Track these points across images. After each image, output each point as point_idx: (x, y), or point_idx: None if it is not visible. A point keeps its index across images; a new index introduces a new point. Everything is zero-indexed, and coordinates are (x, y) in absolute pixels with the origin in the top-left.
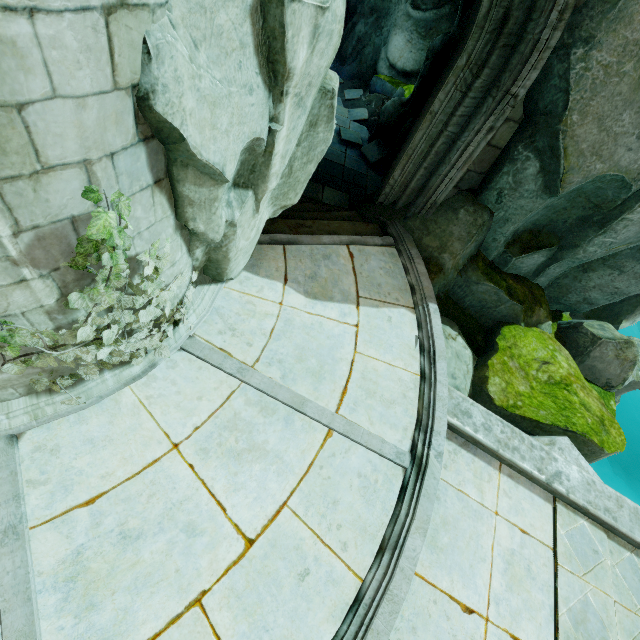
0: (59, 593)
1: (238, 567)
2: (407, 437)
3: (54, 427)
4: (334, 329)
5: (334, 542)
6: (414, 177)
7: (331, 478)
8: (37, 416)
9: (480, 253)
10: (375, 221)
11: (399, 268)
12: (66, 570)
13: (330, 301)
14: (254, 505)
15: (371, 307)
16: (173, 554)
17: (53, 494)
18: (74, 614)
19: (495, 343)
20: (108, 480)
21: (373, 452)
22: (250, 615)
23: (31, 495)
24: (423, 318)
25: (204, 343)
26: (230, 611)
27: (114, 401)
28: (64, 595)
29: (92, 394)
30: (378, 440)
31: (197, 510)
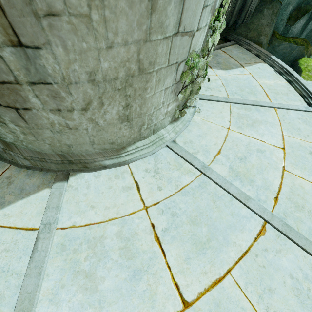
0: (237, 180)
1: (286, 157)
2: (303, 102)
3: (183, 135)
4: (243, 77)
5: (310, 140)
6: (237, 4)
7: (290, 122)
8: (175, 132)
9: (275, 31)
10: (219, 39)
11: (245, 51)
12: (232, 174)
13: (232, 69)
14: (273, 138)
15: (248, 66)
16: (261, 159)
17: (204, 154)
18: (248, 185)
19: (298, 69)
20: (217, 145)
21: (296, 110)
22: (305, 169)
23: (198, 157)
24: (271, 63)
25: (205, 95)
26: (297, 169)
27: (194, 122)
28: (239, 181)
29: (186, 120)
30: (295, 106)
31: (256, 145)
